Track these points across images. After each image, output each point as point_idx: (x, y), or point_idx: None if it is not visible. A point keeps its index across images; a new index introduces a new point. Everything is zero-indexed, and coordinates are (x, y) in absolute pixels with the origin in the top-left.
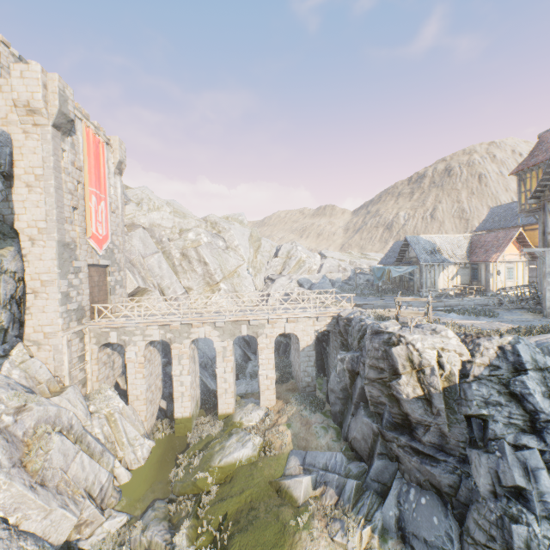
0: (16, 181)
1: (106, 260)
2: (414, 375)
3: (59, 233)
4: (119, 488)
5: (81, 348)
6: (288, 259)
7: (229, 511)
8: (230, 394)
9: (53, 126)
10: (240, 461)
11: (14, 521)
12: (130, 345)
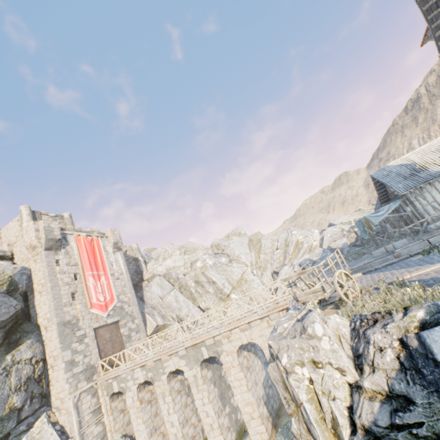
0: (35, 292)
1: (113, 318)
2: (301, 417)
3: (58, 317)
4: None
5: (94, 403)
6: (286, 247)
7: None
8: (217, 430)
9: (46, 250)
10: None
11: None
12: (127, 391)
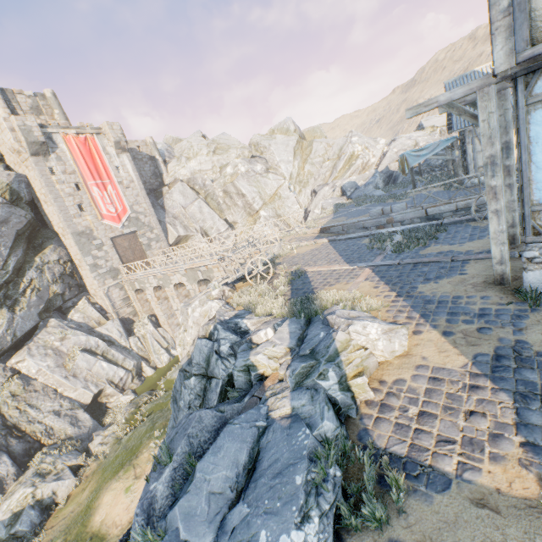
0: (41, 201)
1: (129, 229)
2: None
3: (71, 228)
4: (144, 378)
5: (123, 294)
6: (337, 160)
7: (155, 410)
8: None
9: (33, 156)
10: None
11: (60, 391)
12: (146, 290)
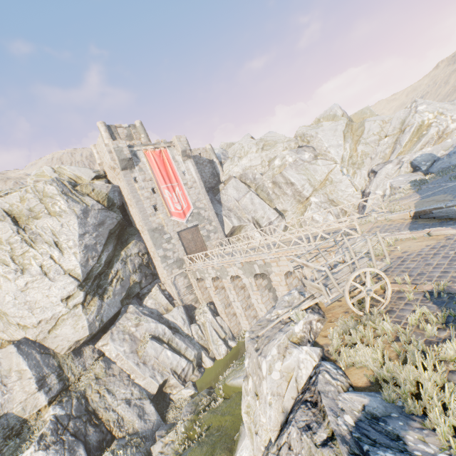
0: (128, 205)
1: (192, 223)
2: None
3: (147, 225)
4: (203, 370)
5: (187, 282)
6: (400, 133)
7: (213, 424)
8: None
9: (122, 170)
10: (241, 387)
11: (132, 377)
12: (206, 280)
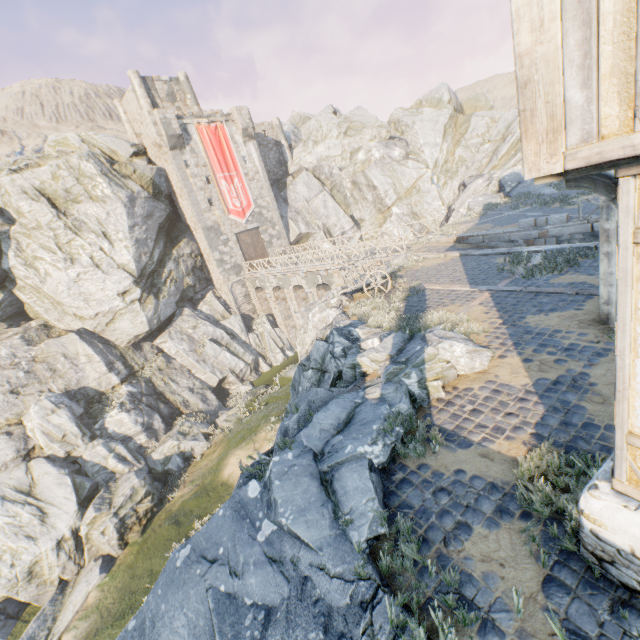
0: (177, 195)
1: (253, 225)
2: None
3: (201, 223)
4: (260, 373)
5: (245, 291)
6: (501, 142)
7: (270, 402)
8: None
9: (171, 150)
10: None
11: (193, 372)
12: (266, 289)
